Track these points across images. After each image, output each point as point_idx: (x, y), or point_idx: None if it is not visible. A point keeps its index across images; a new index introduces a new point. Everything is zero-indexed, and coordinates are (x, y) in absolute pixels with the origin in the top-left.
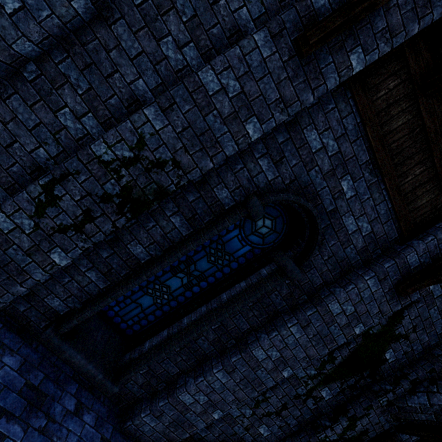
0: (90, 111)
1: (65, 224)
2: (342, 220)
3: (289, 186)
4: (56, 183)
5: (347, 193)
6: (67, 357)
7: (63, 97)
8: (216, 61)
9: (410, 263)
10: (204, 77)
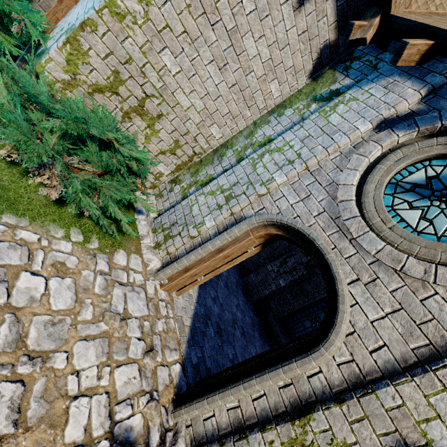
0: None
1: (287, 270)
2: None
3: None
4: (287, 258)
5: None
6: (273, 326)
7: None
8: None
9: None
10: None
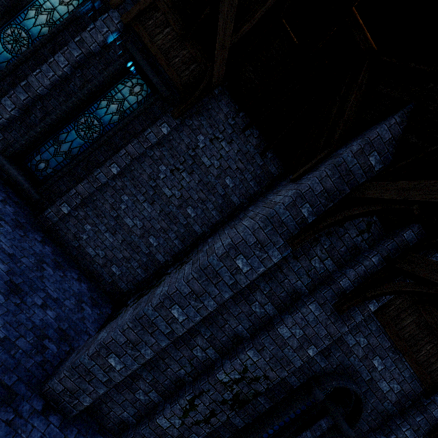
0: (211, 345)
1: (199, 419)
2: (377, 385)
3: (336, 368)
4: (196, 397)
5: (378, 367)
6: None
7: (196, 341)
8: (288, 322)
9: (436, 416)
10: (281, 331)
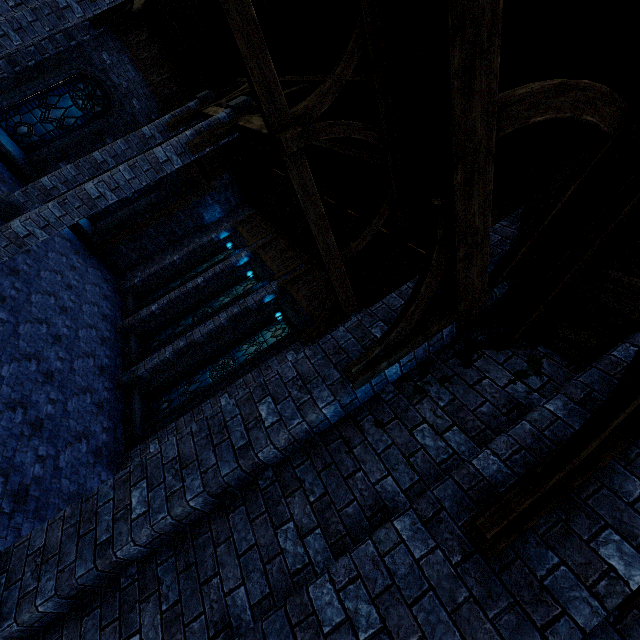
0: None
1: None
2: None
3: None
4: None
5: None
6: None
7: (142, 615)
8: (337, 566)
9: None
10: (317, 595)
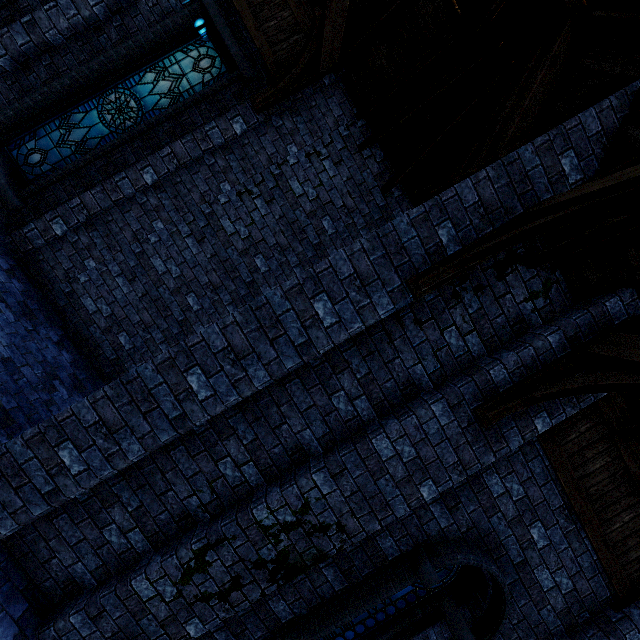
0: (252, 459)
1: (210, 591)
2: (533, 574)
3: (465, 533)
4: (210, 548)
5: (539, 541)
6: None
7: (227, 447)
8: (392, 430)
9: None
10: (378, 444)
